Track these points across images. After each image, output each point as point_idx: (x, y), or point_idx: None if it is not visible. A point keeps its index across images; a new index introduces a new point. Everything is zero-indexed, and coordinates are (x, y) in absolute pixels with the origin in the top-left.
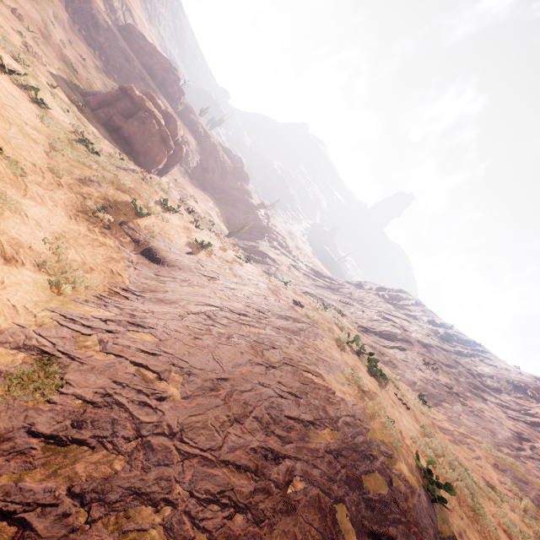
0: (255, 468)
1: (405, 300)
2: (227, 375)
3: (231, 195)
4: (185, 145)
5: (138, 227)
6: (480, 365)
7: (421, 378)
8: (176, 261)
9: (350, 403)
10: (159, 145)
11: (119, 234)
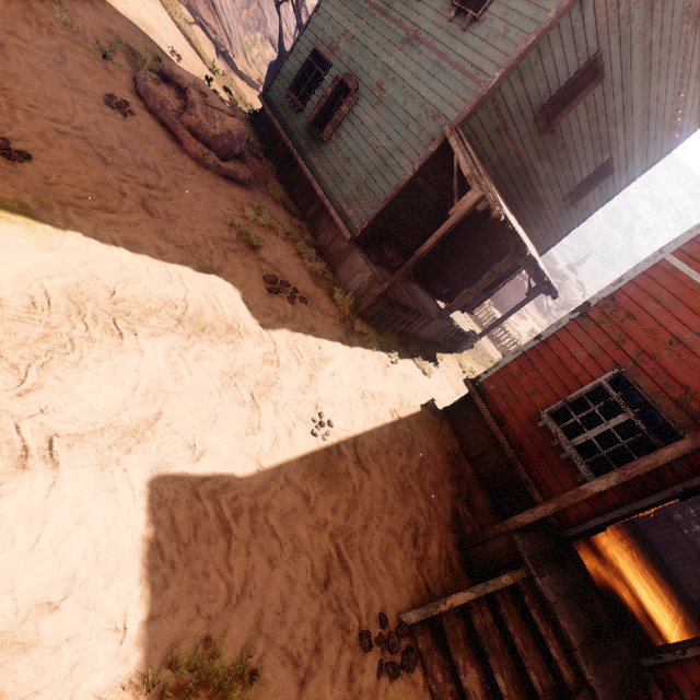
0: None
1: None
2: None
3: None
4: None
5: None
6: None
7: None
8: None
9: None
10: (524, 297)
11: None
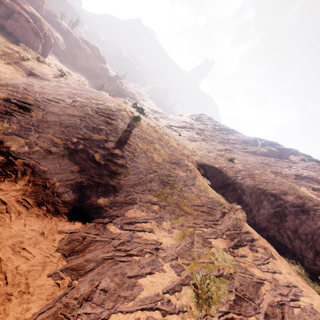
0: (64, 100)
1: (203, 118)
2: (60, 91)
3: (96, 72)
4: (56, 40)
5: (24, 65)
6: (230, 136)
7: (189, 136)
8: (47, 78)
9: (110, 102)
10: (33, 36)
11: (15, 67)
